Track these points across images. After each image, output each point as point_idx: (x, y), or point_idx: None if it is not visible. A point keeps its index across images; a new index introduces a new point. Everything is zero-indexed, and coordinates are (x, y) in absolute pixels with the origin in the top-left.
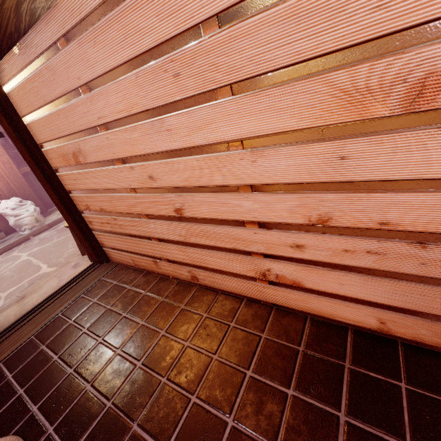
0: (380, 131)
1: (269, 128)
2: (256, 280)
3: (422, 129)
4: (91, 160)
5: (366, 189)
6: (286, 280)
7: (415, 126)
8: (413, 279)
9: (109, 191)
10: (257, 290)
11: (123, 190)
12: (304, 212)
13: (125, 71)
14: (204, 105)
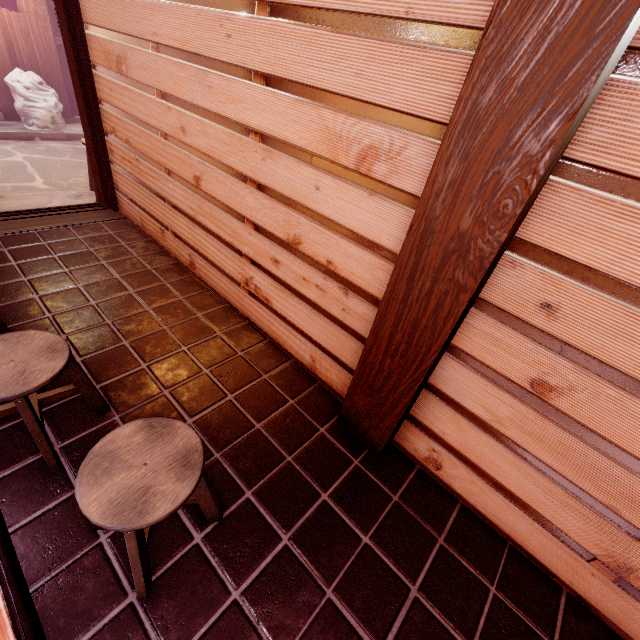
0: (341, 178)
1: (280, 133)
2: (240, 286)
3: (361, 189)
4: (133, 77)
5: (325, 225)
6: (262, 294)
7: (358, 184)
8: (337, 323)
9: (141, 124)
10: (239, 298)
11: (155, 130)
12: (286, 228)
13: (190, 0)
14: (242, 81)
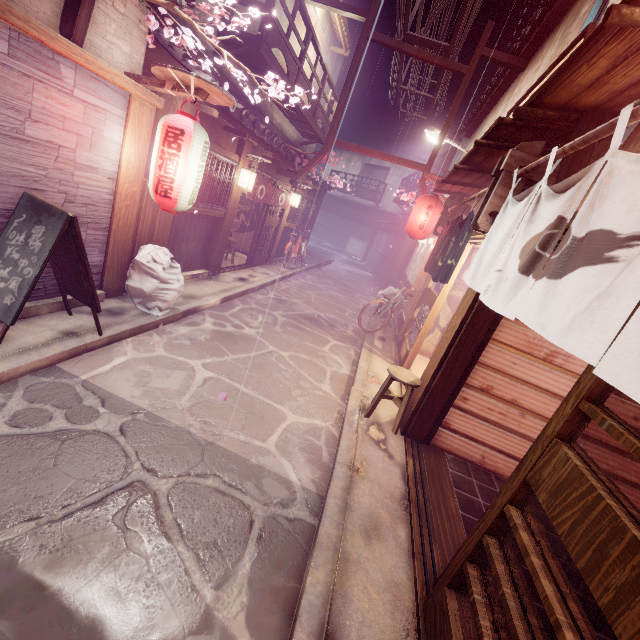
0: None
1: None
2: None
3: None
4: (572, 369)
5: None
6: None
7: None
8: None
9: (556, 396)
10: None
11: None
12: None
13: None
14: None
